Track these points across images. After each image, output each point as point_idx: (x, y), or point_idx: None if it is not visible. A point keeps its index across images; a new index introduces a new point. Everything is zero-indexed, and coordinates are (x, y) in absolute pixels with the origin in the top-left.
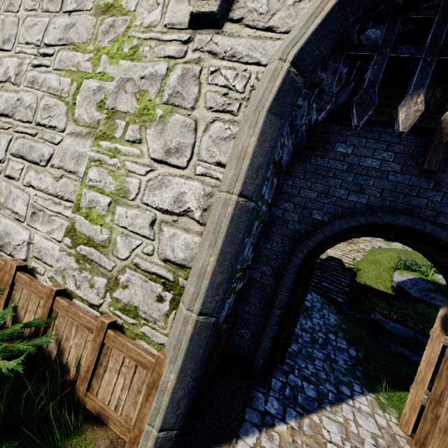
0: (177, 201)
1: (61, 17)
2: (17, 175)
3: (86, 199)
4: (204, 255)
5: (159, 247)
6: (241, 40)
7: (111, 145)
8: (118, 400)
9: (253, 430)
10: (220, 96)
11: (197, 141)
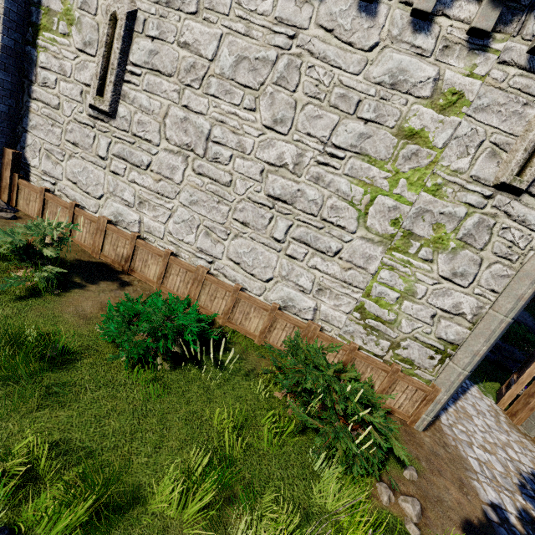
0: (455, 306)
1: (354, 122)
2: (300, 257)
3: (376, 291)
4: (480, 346)
5: (436, 330)
6: (533, 212)
7: (404, 257)
8: (401, 404)
9: (441, 412)
10: (505, 247)
11: (479, 273)
